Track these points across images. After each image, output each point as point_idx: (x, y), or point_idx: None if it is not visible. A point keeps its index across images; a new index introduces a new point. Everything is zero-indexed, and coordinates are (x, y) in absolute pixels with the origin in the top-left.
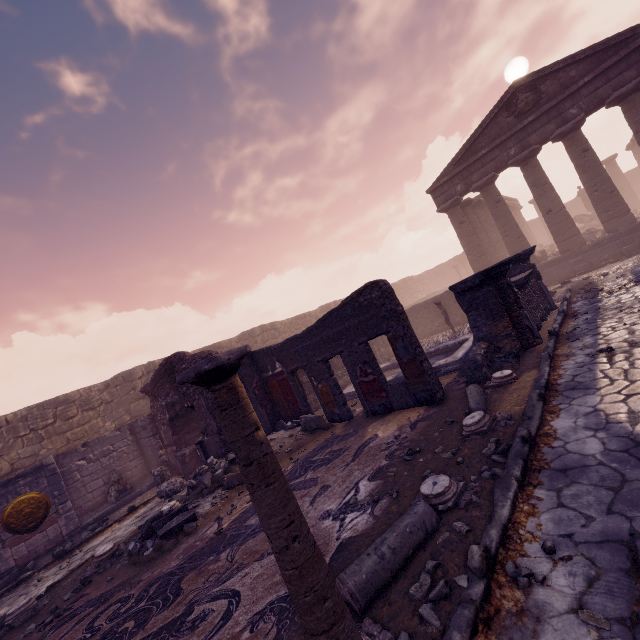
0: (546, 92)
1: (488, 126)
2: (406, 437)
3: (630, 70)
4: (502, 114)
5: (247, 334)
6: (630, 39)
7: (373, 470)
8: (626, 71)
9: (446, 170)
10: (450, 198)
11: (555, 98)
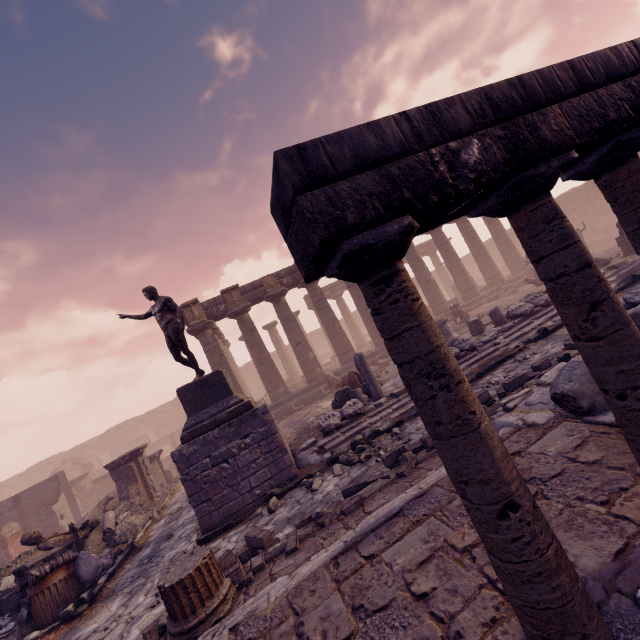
0: None
1: None
2: None
3: None
4: None
5: (176, 400)
6: None
7: None
8: None
9: None
10: None
11: None
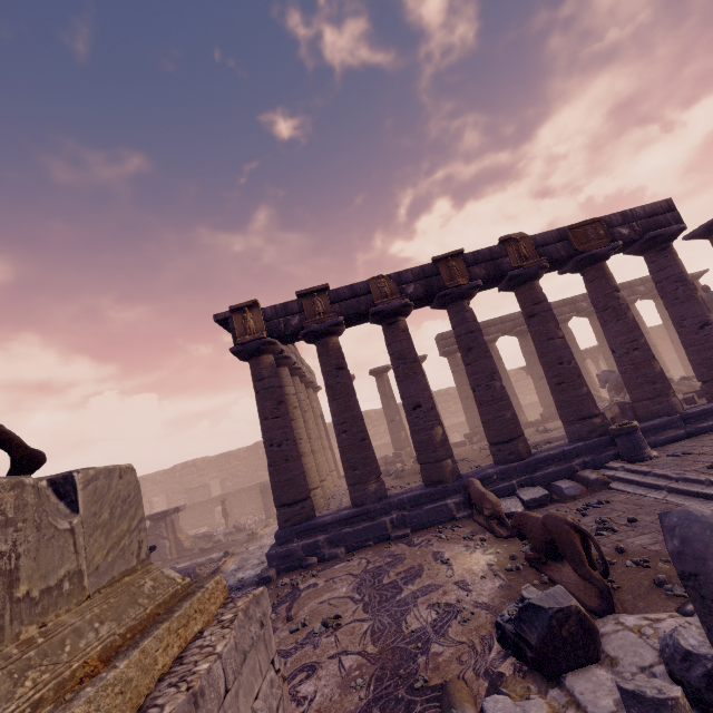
0: None
1: None
2: None
3: None
4: None
5: (253, 446)
6: None
7: None
8: None
9: None
10: None
11: None
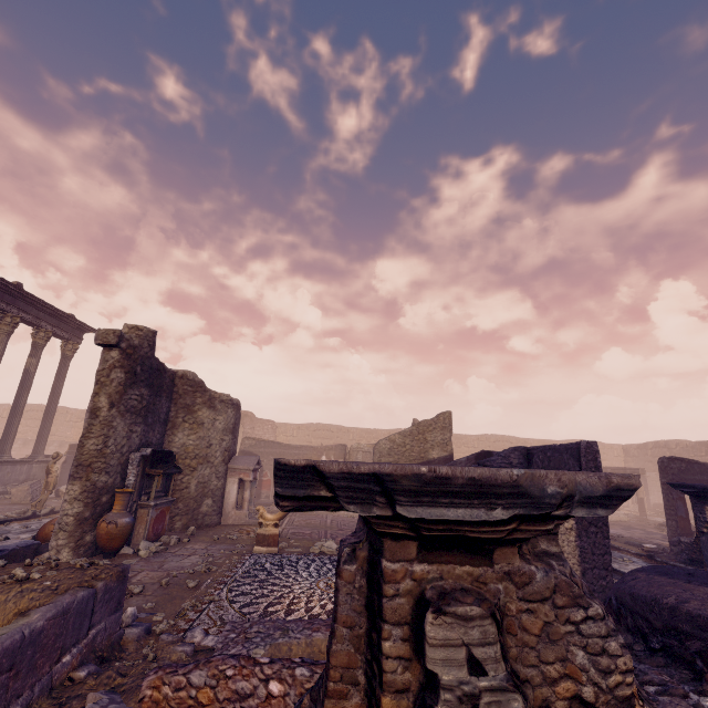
0: None
1: None
2: (641, 540)
3: None
4: None
5: None
6: None
7: (623, 535)
8: None
9: None
10: None
11: None
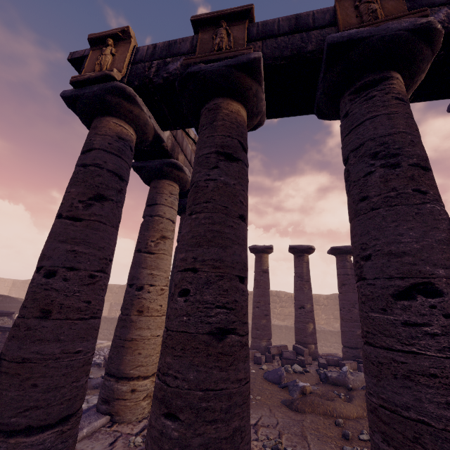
0: None
1: None
2: None
3: None
4: None
5: None
6: None
7: None
8: None
9: None
10: None
11: None
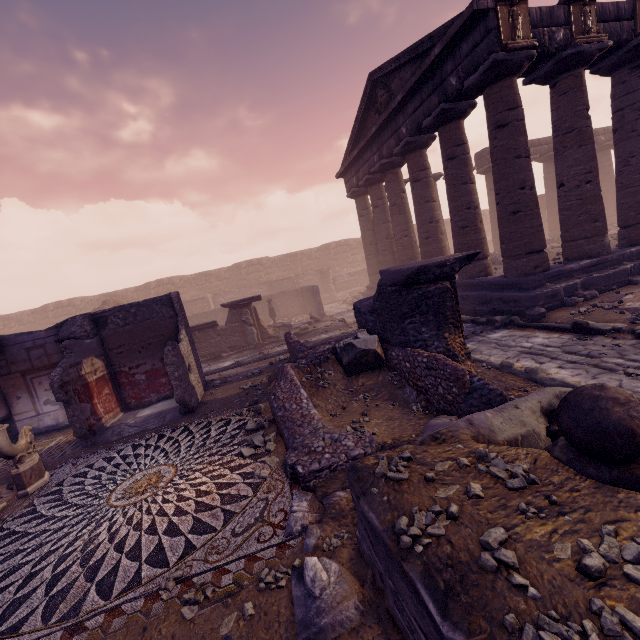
0: (395, 93)
1: (368, 118)
2: None
3: (435, 94)
4: (373, 108)
5: (235, 266)
6: (430, 51)
7: None
8: (432, 94)
9: (345, 158)
10: (351, 188)
11: (384, 112)
